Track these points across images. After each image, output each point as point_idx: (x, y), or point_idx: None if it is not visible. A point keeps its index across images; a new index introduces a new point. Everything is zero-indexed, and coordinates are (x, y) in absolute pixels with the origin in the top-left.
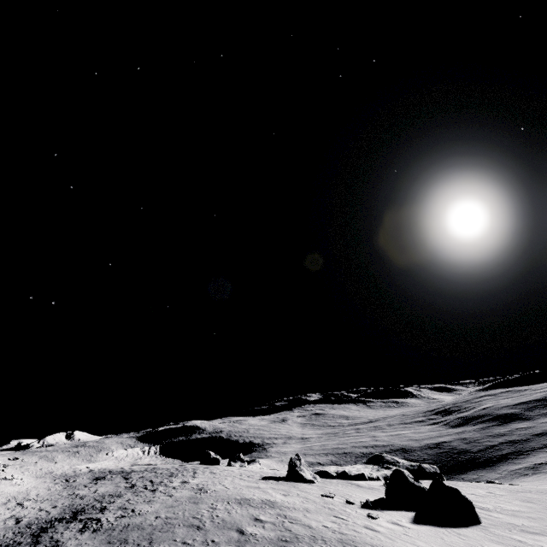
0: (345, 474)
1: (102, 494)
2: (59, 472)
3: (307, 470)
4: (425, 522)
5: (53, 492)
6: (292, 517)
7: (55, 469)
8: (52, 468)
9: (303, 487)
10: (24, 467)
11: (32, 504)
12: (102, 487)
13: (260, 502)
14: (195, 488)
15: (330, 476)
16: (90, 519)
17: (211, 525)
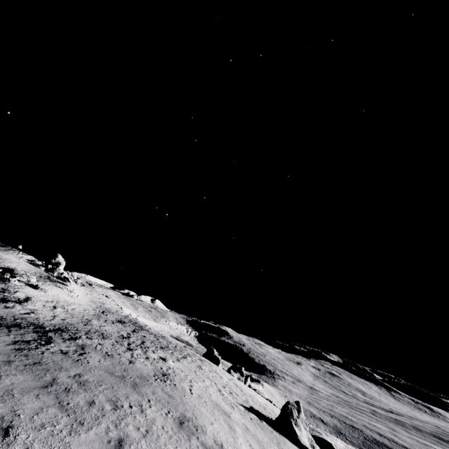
0: None
1: (100, 330)
2: (108, 306)
3: (304, 429)
4: None
5: (84, 313)
6: None
7: (107, 303)
8: (106, 302)
9: None
10: (91, 291)
11: (60, 311)
12: (110, 326)
13: (209, 442)
14: (162, 370)
15: None
16: (48, 338)
17: (96, 436)
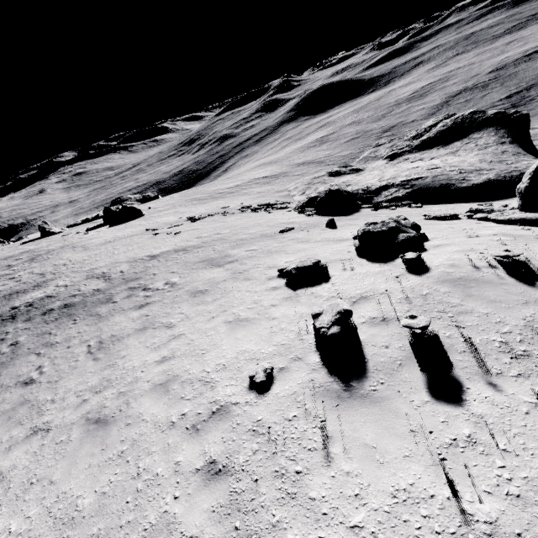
0: (89, 219)
1: None
2: None
3: (56, 228)
4: (115, 226)
5: None
6: (39, 251)
7: None
8: None
9: (53, 237)
10: None
11: None
12: None
13: (19, 254)
14: None
15: (78, 224)
16: None
17: None
